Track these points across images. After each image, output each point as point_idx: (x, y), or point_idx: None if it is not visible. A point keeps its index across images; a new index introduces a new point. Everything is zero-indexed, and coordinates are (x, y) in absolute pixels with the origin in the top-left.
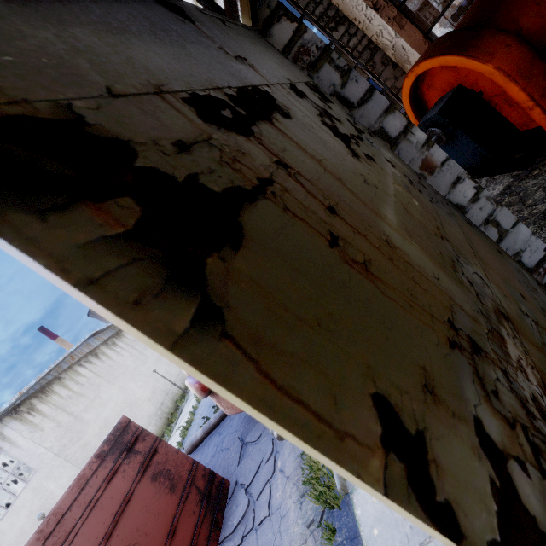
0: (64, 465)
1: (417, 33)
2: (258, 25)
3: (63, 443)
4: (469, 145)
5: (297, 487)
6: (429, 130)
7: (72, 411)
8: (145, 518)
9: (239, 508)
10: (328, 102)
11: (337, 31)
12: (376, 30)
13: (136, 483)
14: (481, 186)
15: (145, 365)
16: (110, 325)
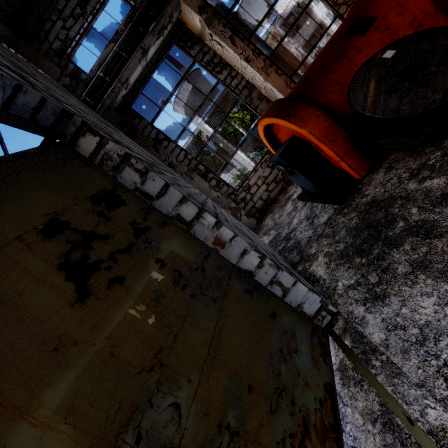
0: None
1: (280, 80)
2: (67, 138)
3: None
4: (305, 180)
5: None
6: (276, 166)
7: None
8: None
9: None
10: (113, 210)
11: (221, 74)
12: (250, 75)
13: None
14: (264, 256)
15: None
16: None
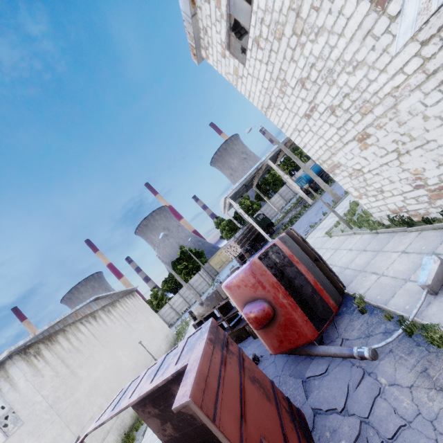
0: (53, 420)
1: None
2: None
3: (57, 394)
4: None
5: (440, 387)
6: None
7: (70, 364)
8: (261, 414)
9: (341, 430)
10: None
11: None
12: None
13: (243, 377)
14: None
15: (131, 336)
16: (109, 294)
